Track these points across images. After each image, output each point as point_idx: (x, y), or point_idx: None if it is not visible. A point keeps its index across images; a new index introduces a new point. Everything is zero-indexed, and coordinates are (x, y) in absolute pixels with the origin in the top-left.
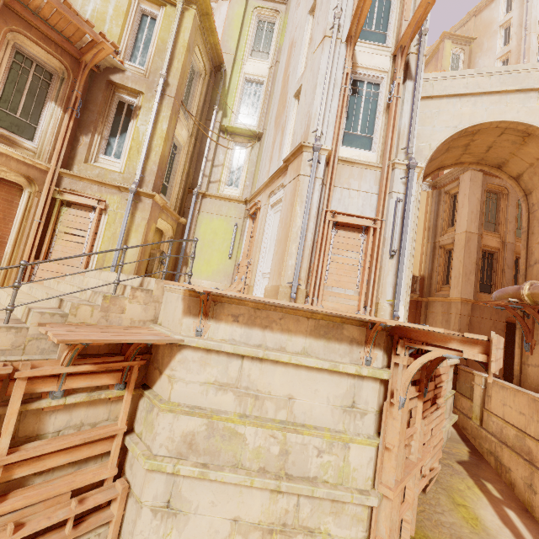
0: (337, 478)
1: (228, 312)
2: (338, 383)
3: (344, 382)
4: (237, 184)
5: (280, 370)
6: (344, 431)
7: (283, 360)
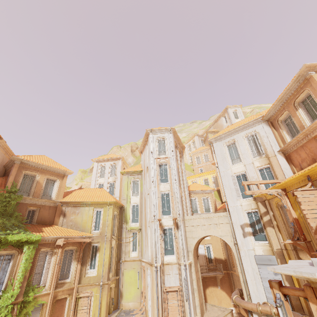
0: None
1: None
2: None
3: None
4: (136, 249)
5: None
6: None
7: None
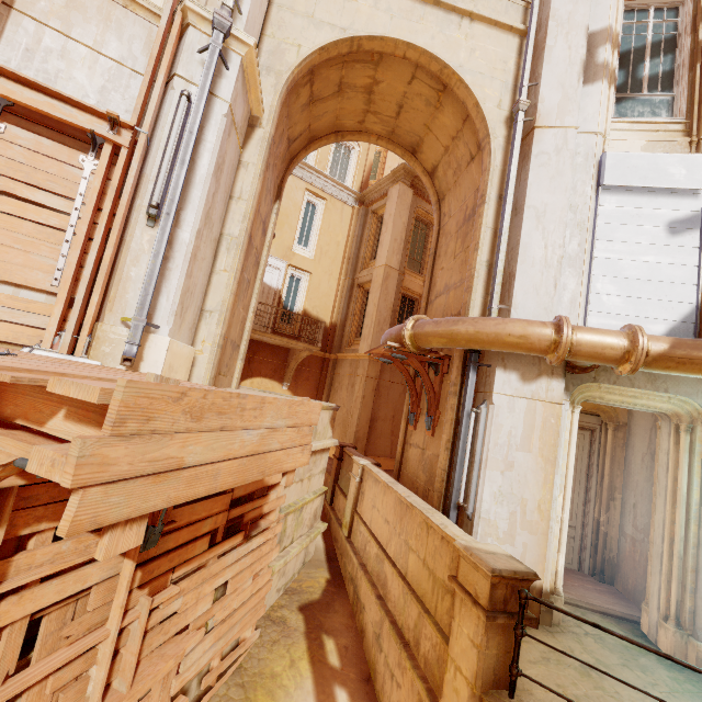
0: None
1: None
2: None
3: None
4: None
5: None
6: None
7: None
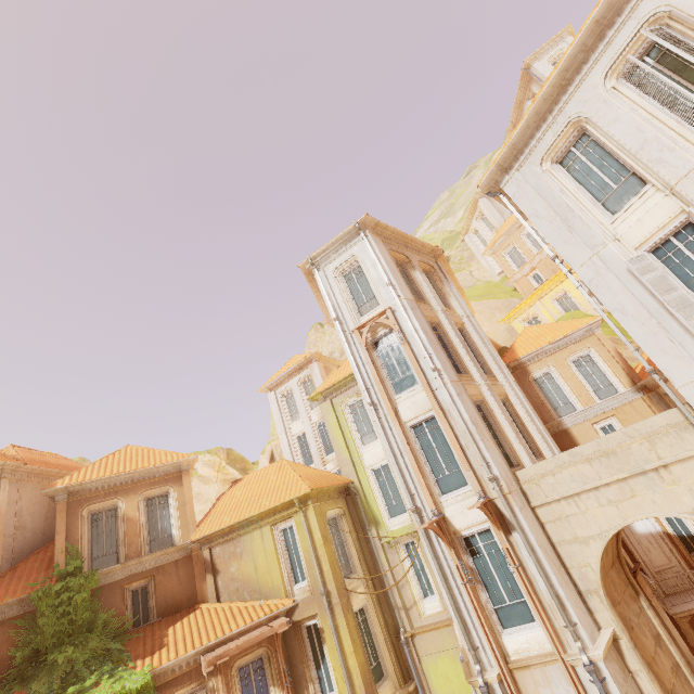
0: None
1: None
2: None
3: None
4: (431, 589)
5: None
6: None
7: None
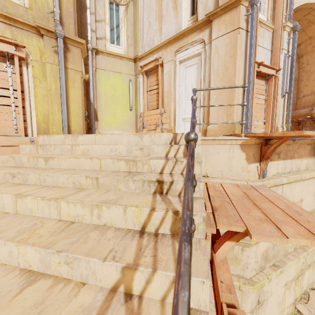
0: None
1: (275, 151)
2: None
3: None
4: (118, 42)
5: (298, 184)
6: None
7: (307, 178)
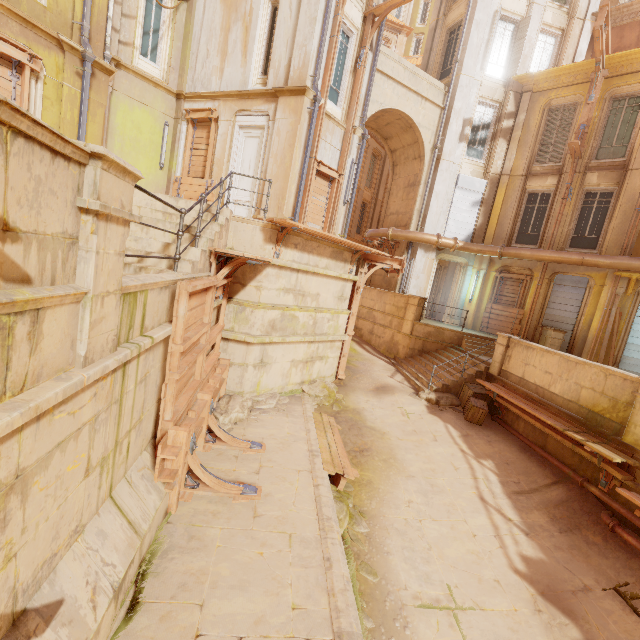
0: (333, 332)
1: (292, 241)
2: (338, 285)
3: (340, 284)
4: (154, 57)
5: (315, 279)
6: (338, 309)
7: (320, 273)
